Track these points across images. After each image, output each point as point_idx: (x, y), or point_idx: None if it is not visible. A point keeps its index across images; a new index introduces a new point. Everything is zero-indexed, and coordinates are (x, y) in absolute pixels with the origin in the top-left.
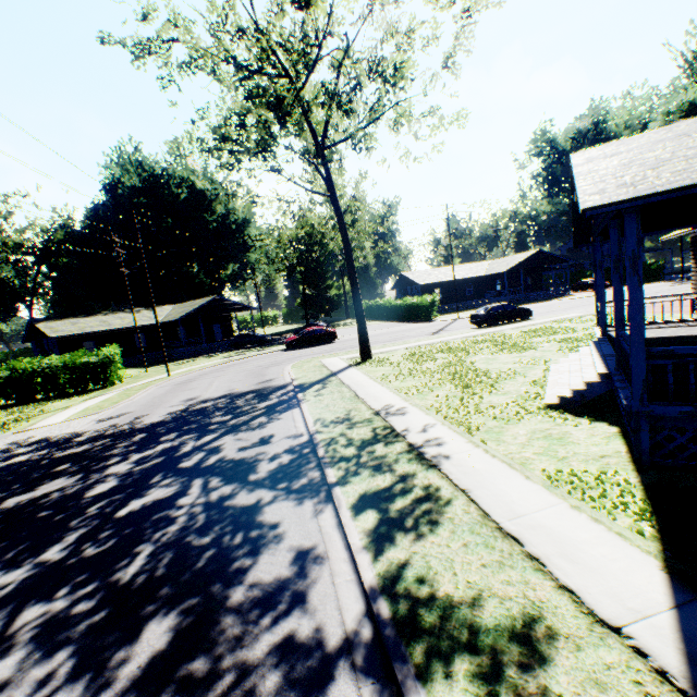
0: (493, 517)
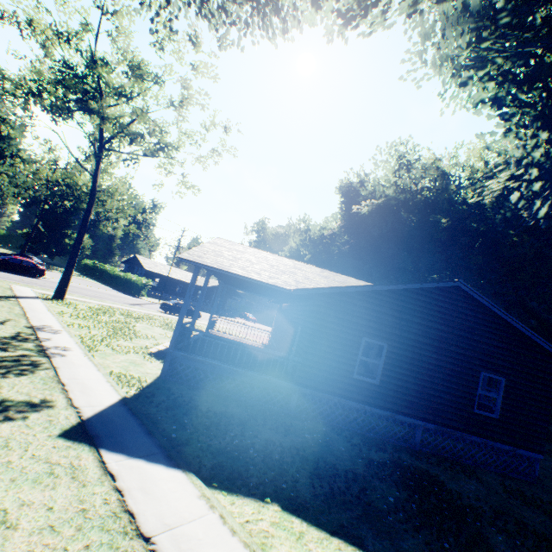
0: (61, 377)
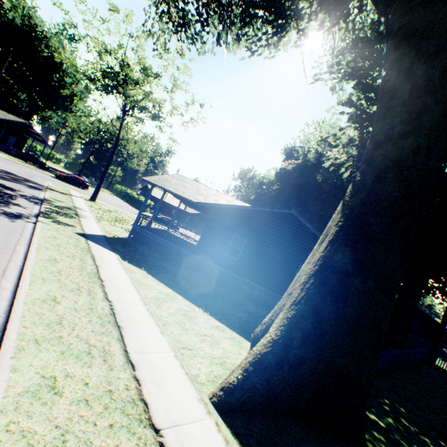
0: (82, 223)
